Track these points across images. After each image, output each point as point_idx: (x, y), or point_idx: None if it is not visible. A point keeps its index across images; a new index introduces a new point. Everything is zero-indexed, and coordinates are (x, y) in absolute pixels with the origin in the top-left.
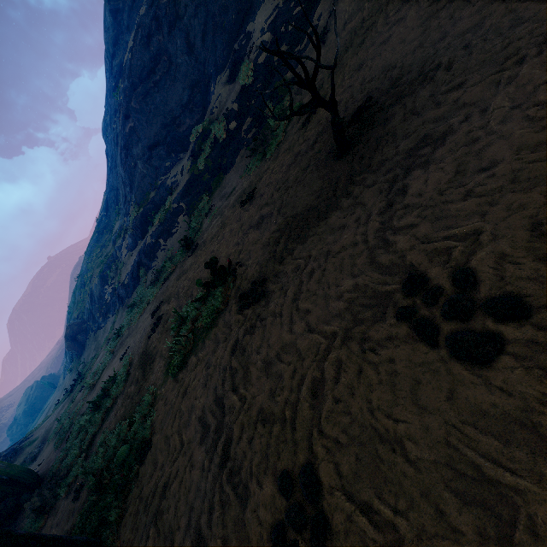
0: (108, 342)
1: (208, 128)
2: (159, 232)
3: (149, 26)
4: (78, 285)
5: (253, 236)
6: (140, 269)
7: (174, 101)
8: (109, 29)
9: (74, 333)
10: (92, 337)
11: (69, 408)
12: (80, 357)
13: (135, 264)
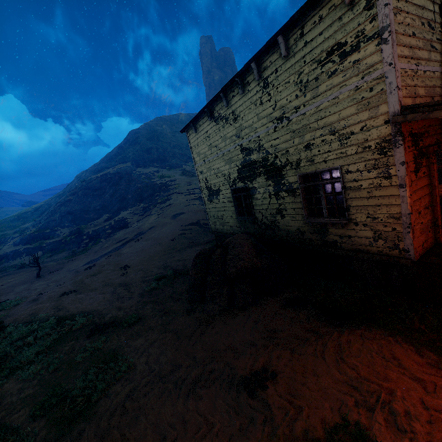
0: None
1: (83, 229)
2: (29, 249)
3: (107, 178)
4: None
5: (15, 281)
6: (4, 258)
7: (94, 205)
8: (112, 153)
9: None
10: None
11: None
12: None
13: (5, 254)
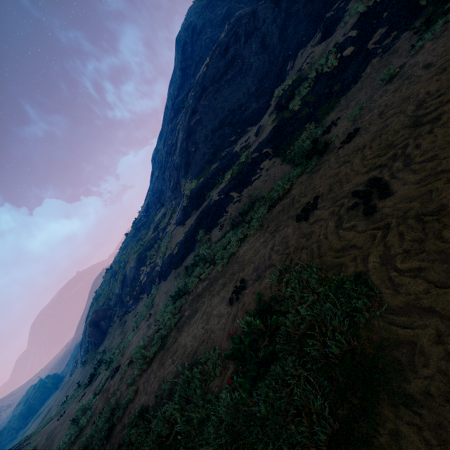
0: (149, 316)
1: (300, 78)
2: (230, 186)
3: (228, 42)
4: (107, 277)
5: None
6: (198, 232)
7: (242, 92)
8: (177, 81)
9: (98, 319)
10: (117, 322)
11: (93, 402)
12: (98, 347)
13: (192, 228)
